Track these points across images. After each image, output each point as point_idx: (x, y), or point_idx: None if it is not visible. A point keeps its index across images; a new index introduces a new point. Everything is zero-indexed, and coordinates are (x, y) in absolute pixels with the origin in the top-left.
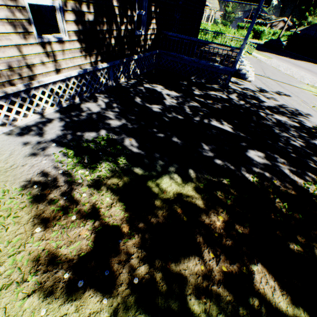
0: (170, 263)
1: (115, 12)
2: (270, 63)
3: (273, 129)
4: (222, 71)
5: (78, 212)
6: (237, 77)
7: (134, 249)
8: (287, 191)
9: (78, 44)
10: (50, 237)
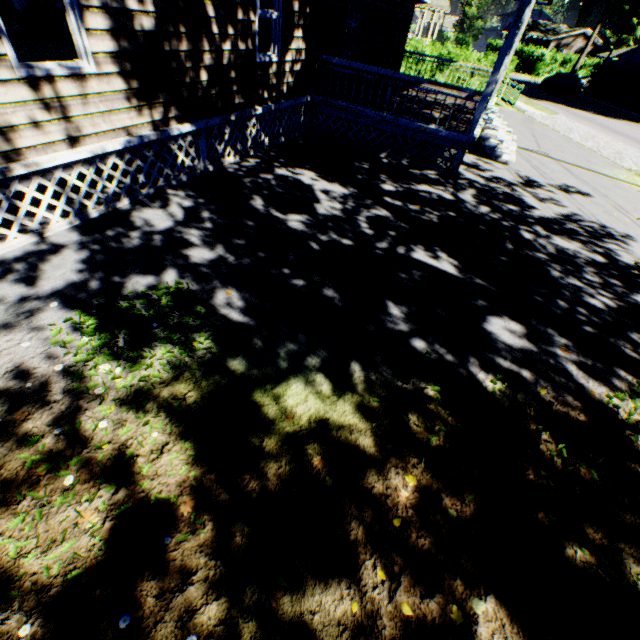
0: (279, 596)
1: (206, 13)
2: (552, 124)
3: (547, 269)
4: (444, 140)
5: (83, 466)
6: (478, 154)
7: (201, 560)
8: (568, 414)
9: (120, 83)
10: (7, 529)
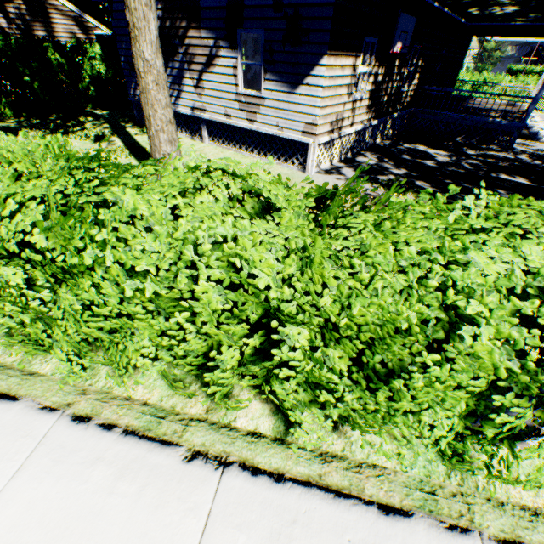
0: None
1: (394, 72)
2: None
3: None
4: (504, 127)
5: None
6: (522, 138)
7: None
8: None
9: (367, 102)
10: None
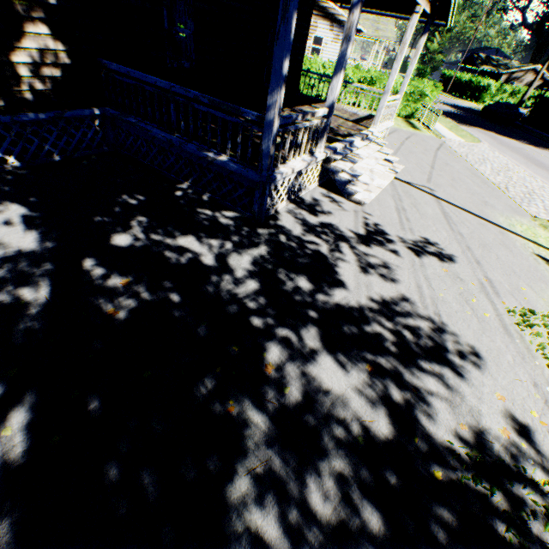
0: None
1: None
2: (467, 153)
3: (233, 468)
4: (240, 176)
5: None
6: (334, 187)
7: None
8: None
9: None
10: None
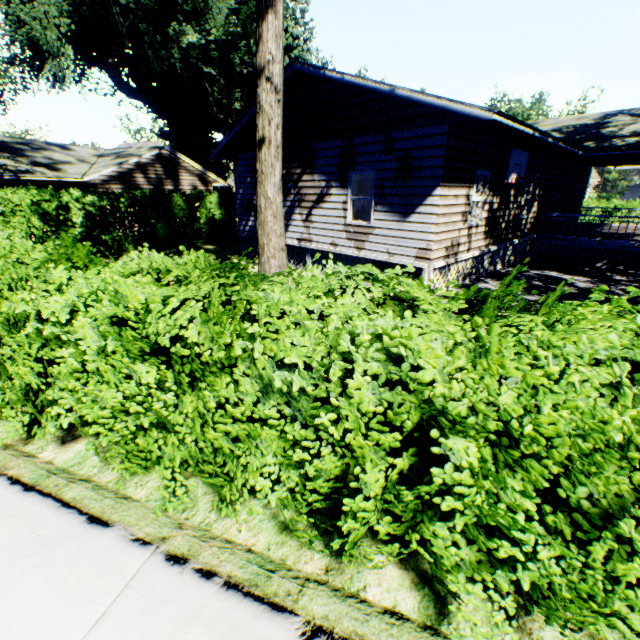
0: None
1: (509, 200)
2: None
3: None
4: None
5: None
6: None
7: None
8: None
9: (483, 229)
10: None
